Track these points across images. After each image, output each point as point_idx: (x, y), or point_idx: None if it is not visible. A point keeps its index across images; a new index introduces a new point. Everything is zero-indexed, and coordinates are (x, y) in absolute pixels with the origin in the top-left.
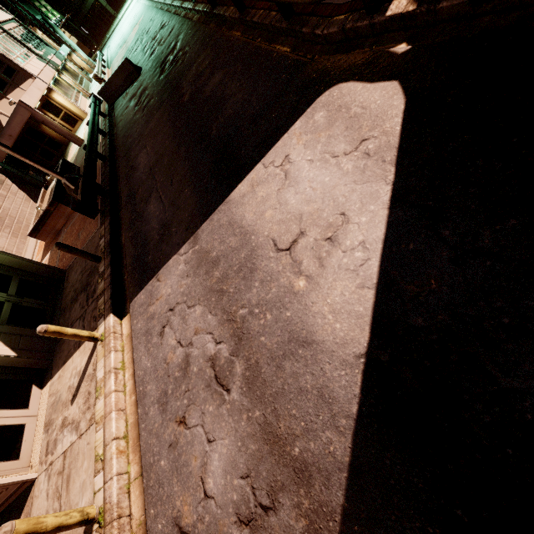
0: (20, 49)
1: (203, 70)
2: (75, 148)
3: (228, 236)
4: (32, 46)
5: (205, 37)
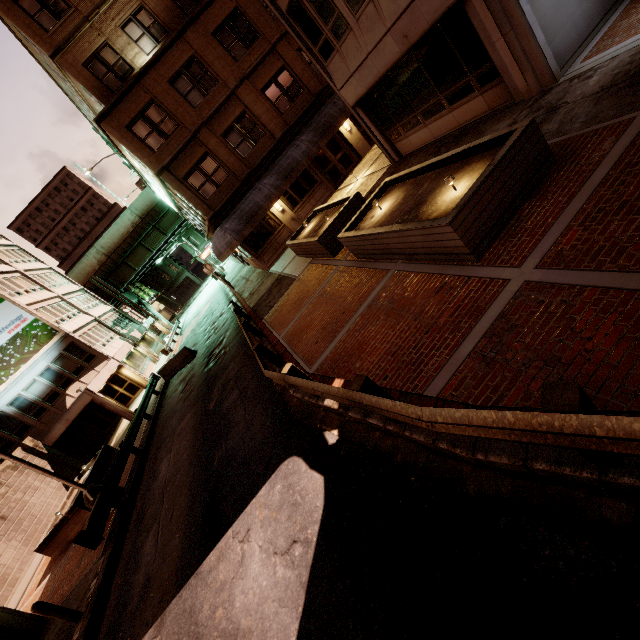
0: (107, 334)
1: (229, 380)
2: (127, 420)
3: (184, 633)
4: (120, 327)
5: (240, 345)
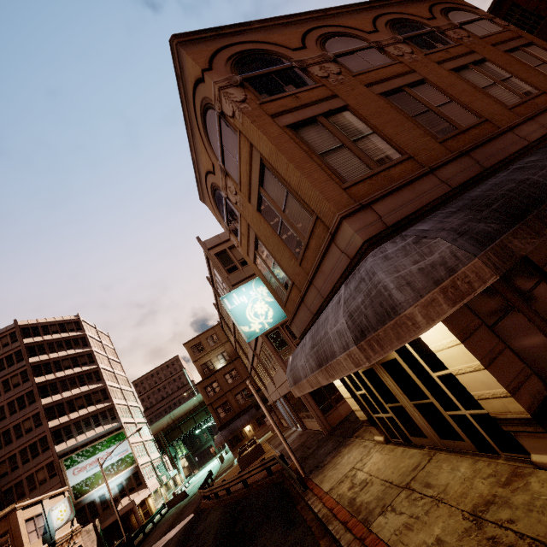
0: (152, 472)
1: (192, 503)
2: None
3: None
4: (159, 470)
5: None
